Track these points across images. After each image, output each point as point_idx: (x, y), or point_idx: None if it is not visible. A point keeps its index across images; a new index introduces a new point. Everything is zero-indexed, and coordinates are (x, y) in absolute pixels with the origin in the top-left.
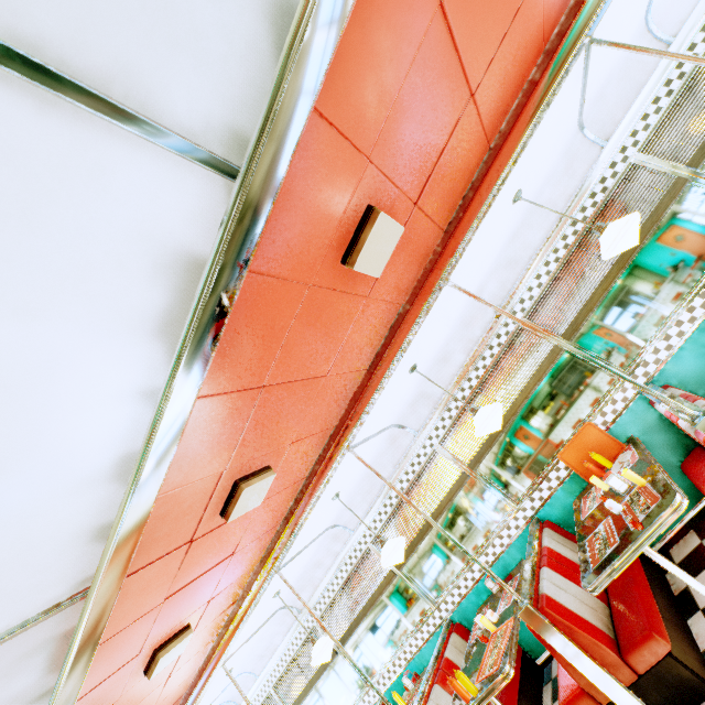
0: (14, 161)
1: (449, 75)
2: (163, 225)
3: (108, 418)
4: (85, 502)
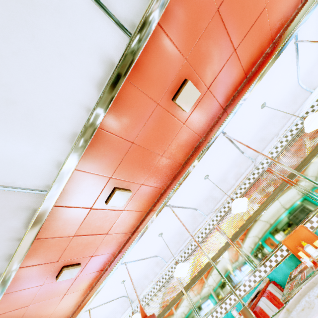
0: (72, 9)
1: (223, 38)
2: (106, 46)
3: (74, 112)
4: (58, 145)
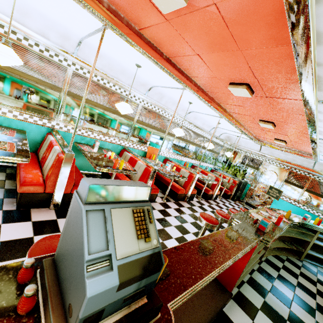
0: None
1: (274, 131)
2: None
3: None
4: None
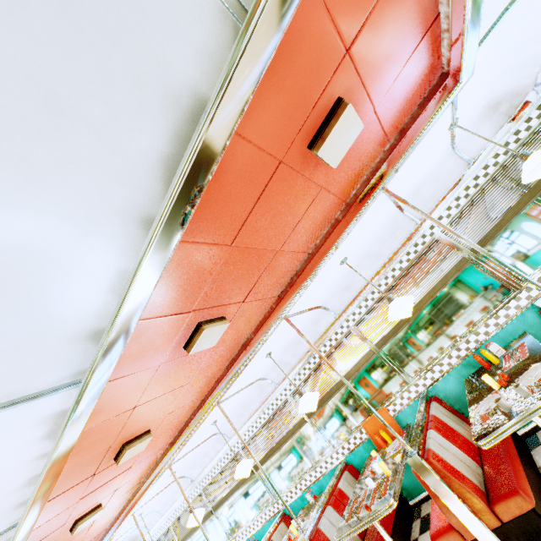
0: None
1: (253, 255)
2: (39, 413)
3: (19, 472)
4: (10, 499)
